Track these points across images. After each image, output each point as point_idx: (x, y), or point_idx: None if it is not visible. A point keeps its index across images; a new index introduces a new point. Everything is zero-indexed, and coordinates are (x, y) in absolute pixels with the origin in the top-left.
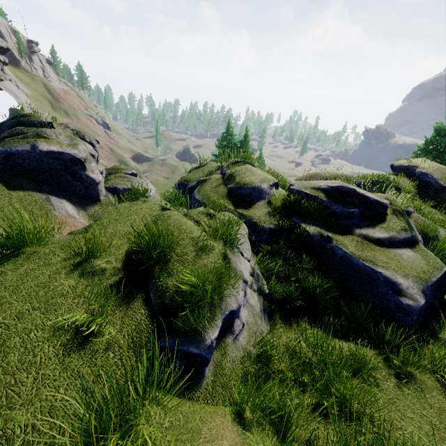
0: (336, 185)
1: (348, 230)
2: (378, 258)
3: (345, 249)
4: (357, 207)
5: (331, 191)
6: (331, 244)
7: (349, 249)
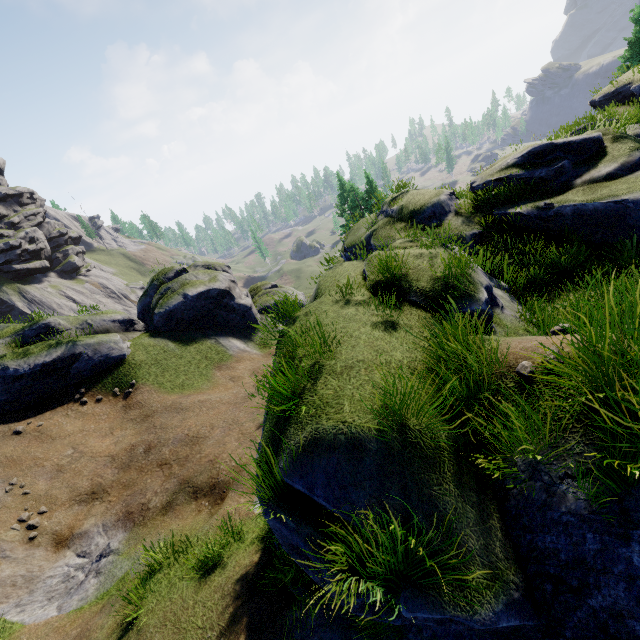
0: (526, 152)
1: (567, 186)
2: (616, 189)
3: (573, 202)
4: (564, 159)
5: (524, 162)
6: (553, 209)
7: (577, 200)
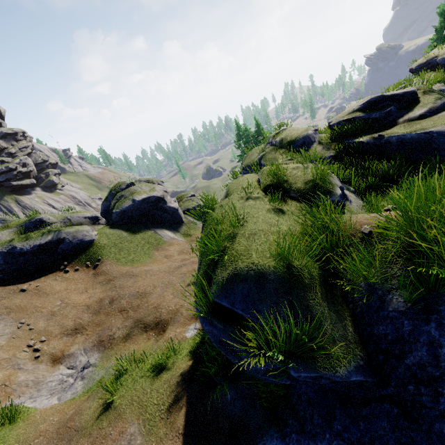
0: (366, 101)
1: (393, 124)
2: (426, 125)
3: (397, 133)
4: (391, 106)
5: (364, 108)
6: (384, 138)
7: (400, 132)
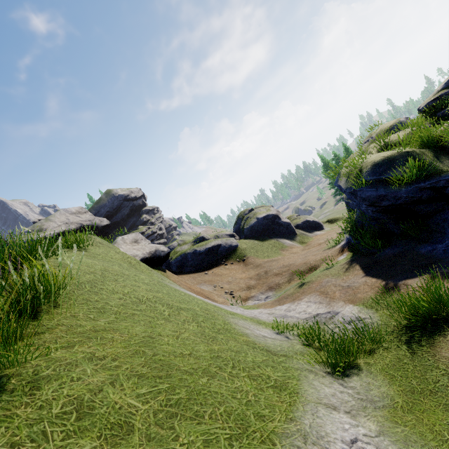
0: (447, 80)
1: None
2: None
3: None
4: None
5: (448, 85)
6: None
7: None
